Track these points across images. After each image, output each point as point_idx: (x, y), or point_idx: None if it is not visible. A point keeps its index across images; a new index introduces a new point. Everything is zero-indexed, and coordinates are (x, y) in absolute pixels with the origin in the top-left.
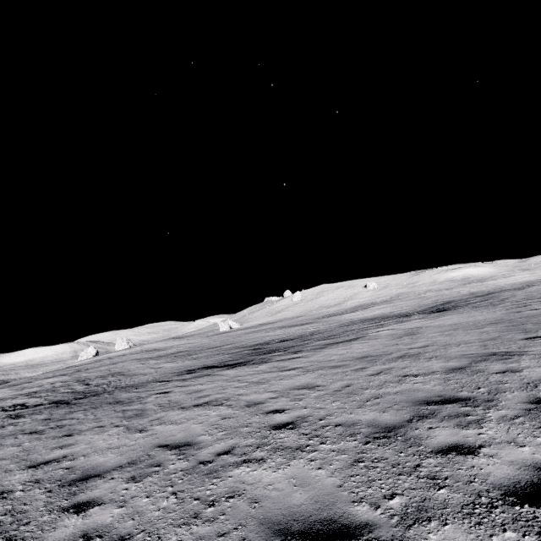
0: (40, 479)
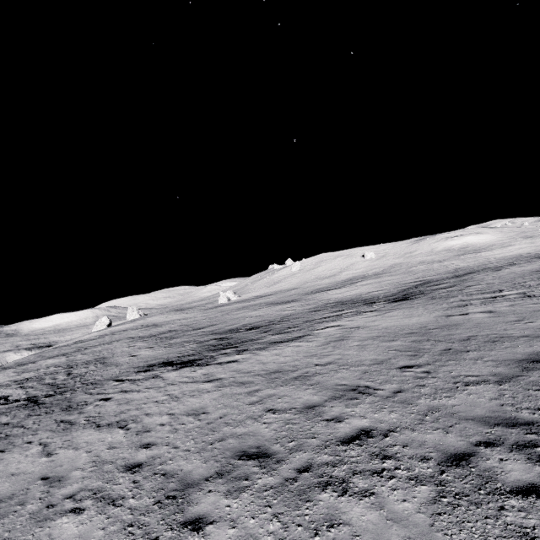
0: None
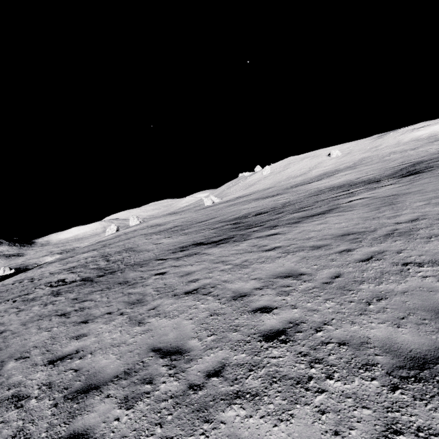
0: (52, 383)
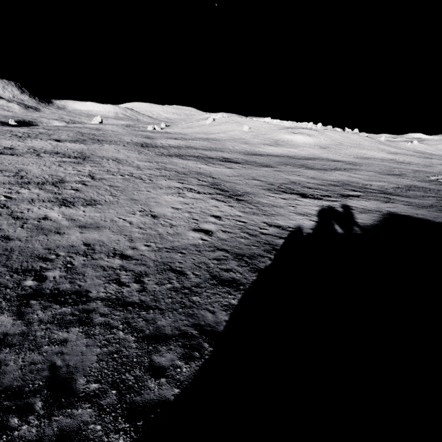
0: None
